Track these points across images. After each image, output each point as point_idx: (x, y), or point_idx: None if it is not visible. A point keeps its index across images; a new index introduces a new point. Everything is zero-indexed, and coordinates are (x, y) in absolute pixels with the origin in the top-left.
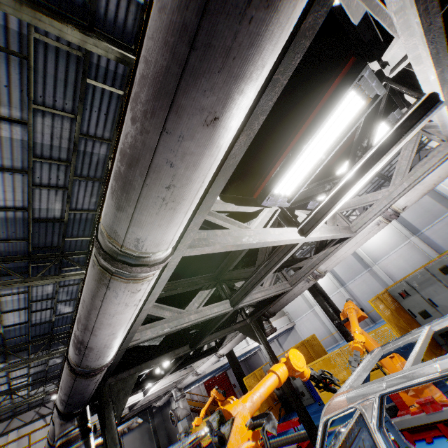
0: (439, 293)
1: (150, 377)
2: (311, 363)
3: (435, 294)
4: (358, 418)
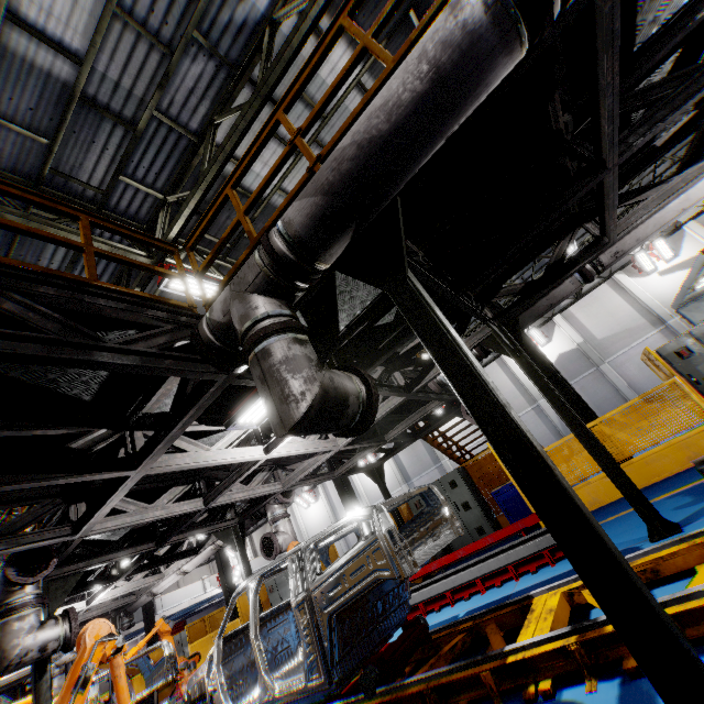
0: (287, 594)
1: None
2: (194, 643)
3: (285, 594)
4: None
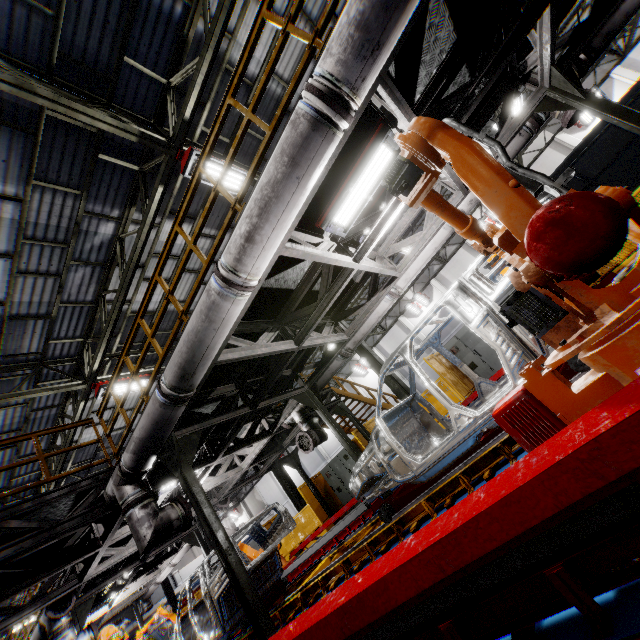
0: None
1: None
2: None
3: None
4: None
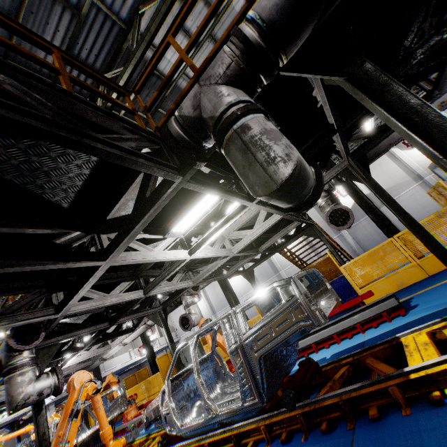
0: (189, 356)
1: (4, 409)
2: (130, 389)
3: (188, 356)
4: (78, 430)
